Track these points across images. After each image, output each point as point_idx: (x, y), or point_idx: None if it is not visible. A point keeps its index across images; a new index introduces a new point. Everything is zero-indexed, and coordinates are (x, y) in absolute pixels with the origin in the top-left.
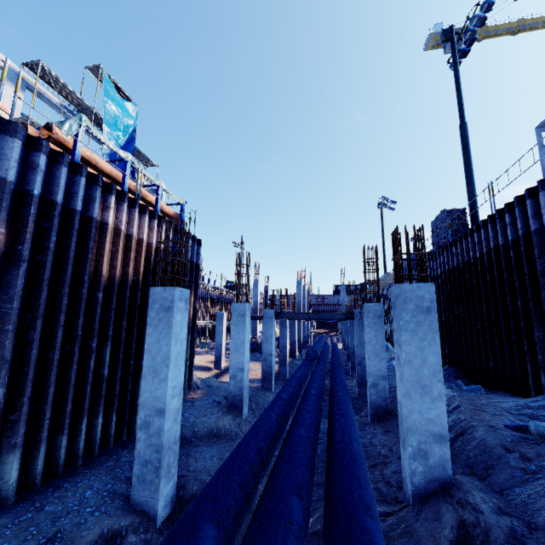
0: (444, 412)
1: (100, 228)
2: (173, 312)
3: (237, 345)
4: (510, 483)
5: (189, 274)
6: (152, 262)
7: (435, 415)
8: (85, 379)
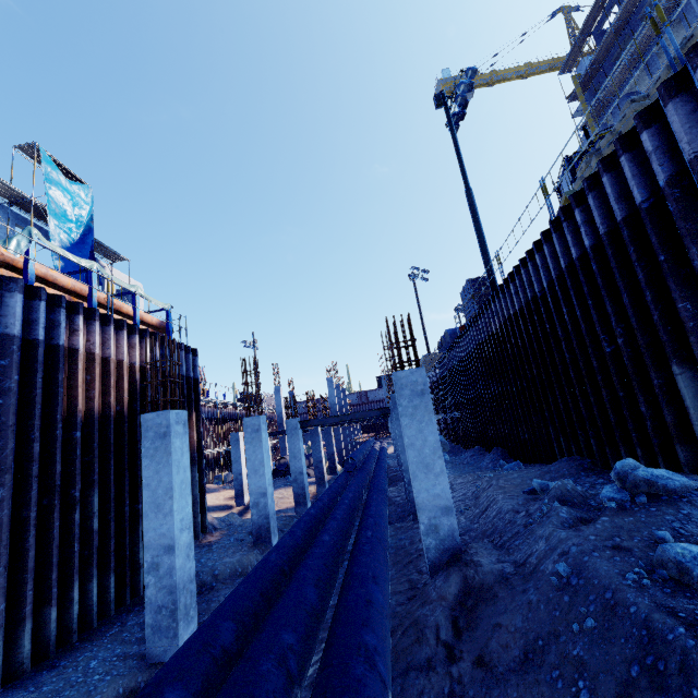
0: (448, 485)
1: (69, 356)
2: (170, 438)
3: (255, 466)
4: (514, 539)
5: (187, 392)
6: (138, 385)
7: (440, 489)
8: (71, 536)
